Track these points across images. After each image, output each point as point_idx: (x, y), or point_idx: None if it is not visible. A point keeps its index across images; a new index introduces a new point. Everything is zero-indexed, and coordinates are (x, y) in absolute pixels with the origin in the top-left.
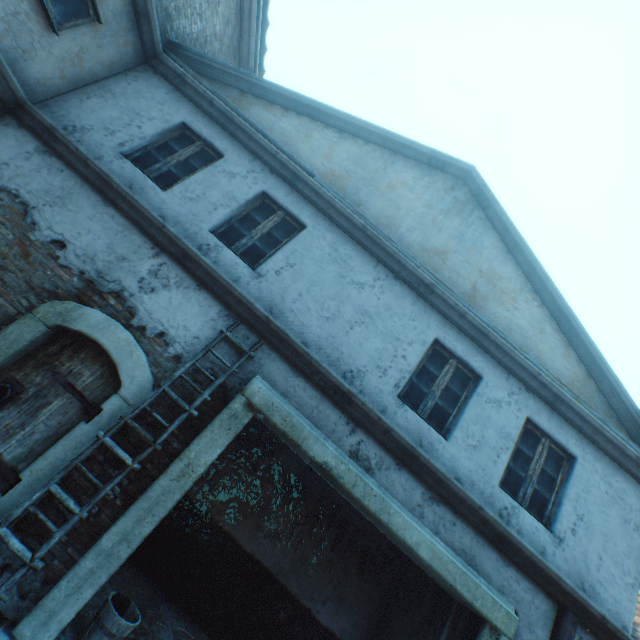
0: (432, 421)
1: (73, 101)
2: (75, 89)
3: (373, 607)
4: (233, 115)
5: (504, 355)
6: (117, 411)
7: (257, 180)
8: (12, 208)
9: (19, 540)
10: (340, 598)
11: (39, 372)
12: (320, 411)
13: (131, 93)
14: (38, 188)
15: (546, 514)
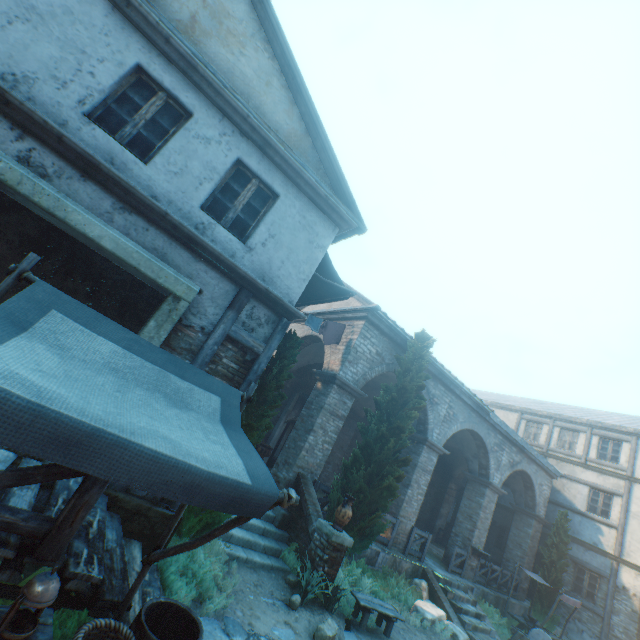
0: (135, 150)
1: None
2: None
3: None
4: None
5: (217, 95)
6: None
7: None
8: None
9: None
10: None
11: None
12: None
13: None
14: None
15: (246, 235)
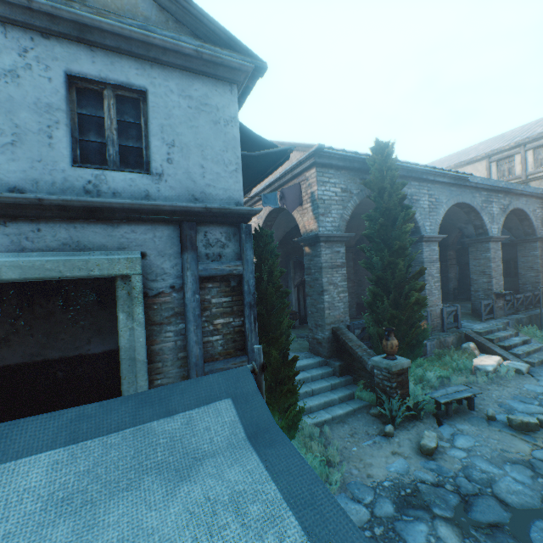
0: None
1: None
2: None
3: None
4: None
5: None
6: None
7: None
8: None
9: None
10: (100, 331)
11: None
12: None
13: None
14: None
15: (144, 162)
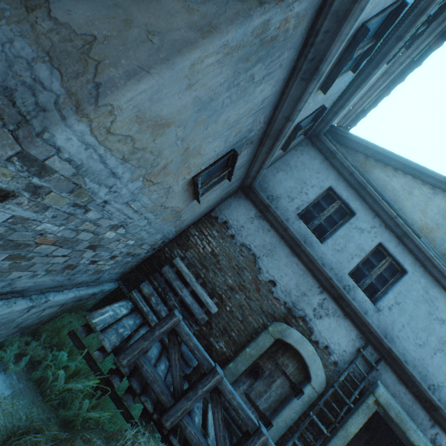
0: None
1: (269, 175)
2: (269, 165)
3: None
4: (367, 185)
5: None
6: (310, 394)
7: (376, 234)
8: (248, 257)
9: None
10: None
11: (269, 361)
12: (413, 409)
13: (299, 165)
14: (258, 243)
15: None
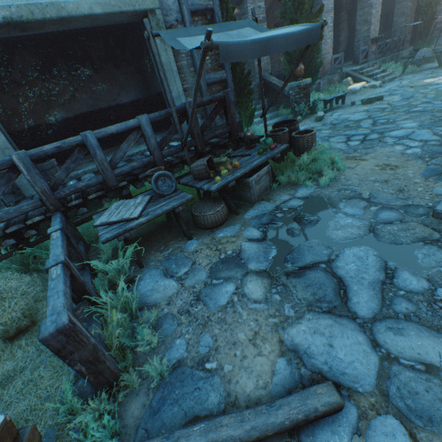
0: None
1: None
2: None
3: (136, 75)
4: None
5: None
6: None
7: None
8: None
9: None
10: (123, 87)
11: None
12: None
13: None
14: None
15: None
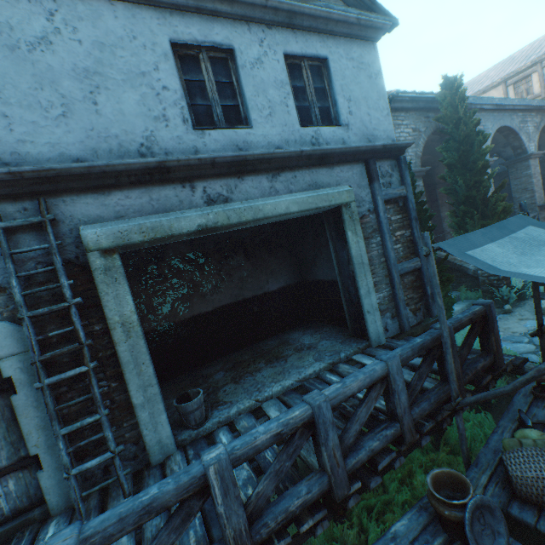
0: (232, 124)
1: None
2: None
3: (289, 258)
4: None
5: (232, 5)
6: (23, 365)
7: None
8: None
9: (91, 460)
10: (273, 273)
11: None
12: (158, 200)
13: None
14: None
15: (333, 118)
